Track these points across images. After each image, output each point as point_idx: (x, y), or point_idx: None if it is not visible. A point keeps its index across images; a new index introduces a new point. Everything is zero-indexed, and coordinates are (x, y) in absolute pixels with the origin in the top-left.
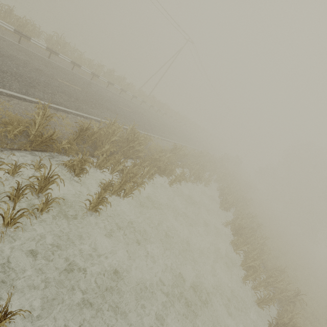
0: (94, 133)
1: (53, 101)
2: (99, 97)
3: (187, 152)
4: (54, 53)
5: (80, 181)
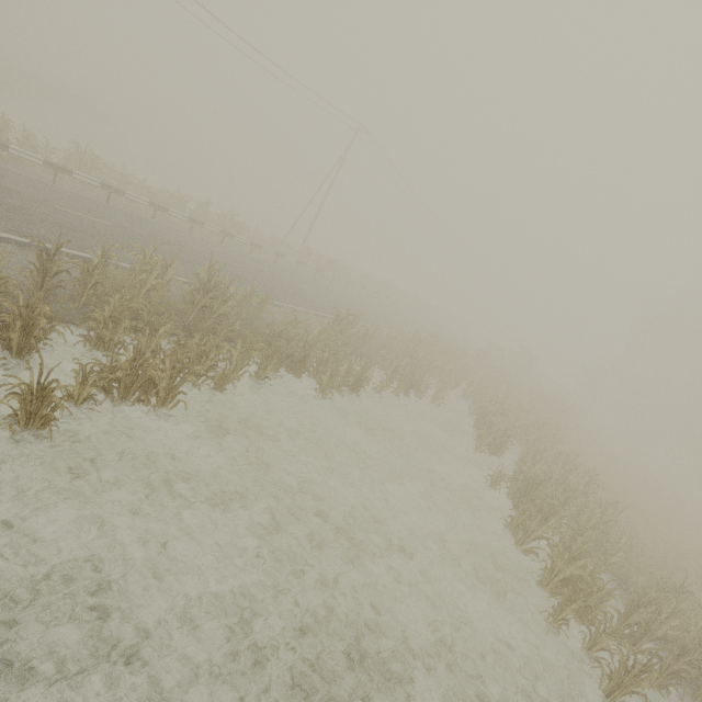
0: (88, 269)
1: (21, 233)
2: (158, 240)
3: (372, 328)
4: (62, 171)
5: (29, 366)
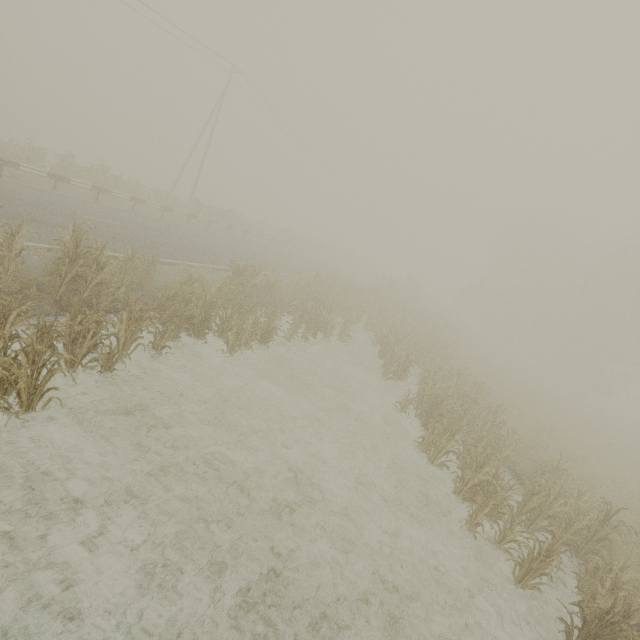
0: None
1: None
2: (8, 201)
3: (273, 277)
4: None
5: None
